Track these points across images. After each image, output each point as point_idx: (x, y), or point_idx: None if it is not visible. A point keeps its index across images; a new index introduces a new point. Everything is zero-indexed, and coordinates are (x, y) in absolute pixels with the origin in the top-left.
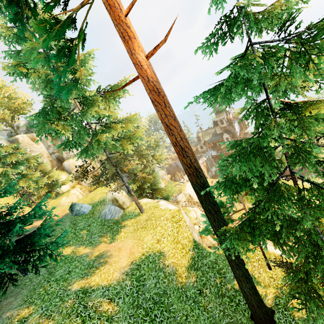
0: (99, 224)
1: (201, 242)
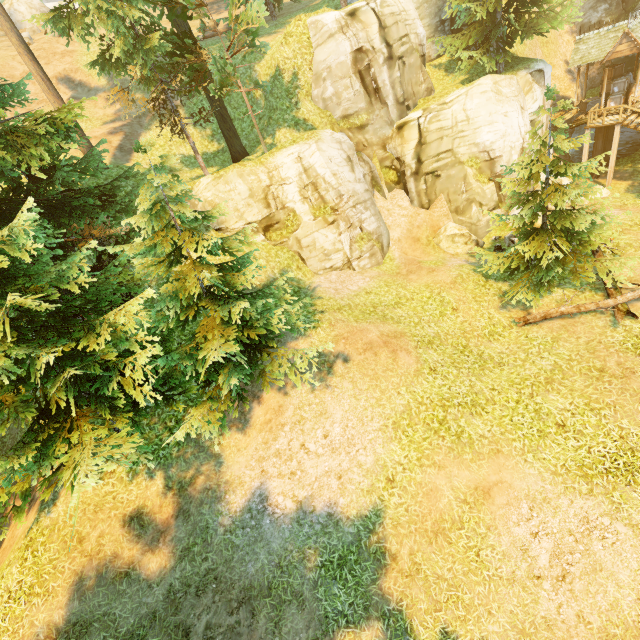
0: (337, 4)
1: (333, 107)
